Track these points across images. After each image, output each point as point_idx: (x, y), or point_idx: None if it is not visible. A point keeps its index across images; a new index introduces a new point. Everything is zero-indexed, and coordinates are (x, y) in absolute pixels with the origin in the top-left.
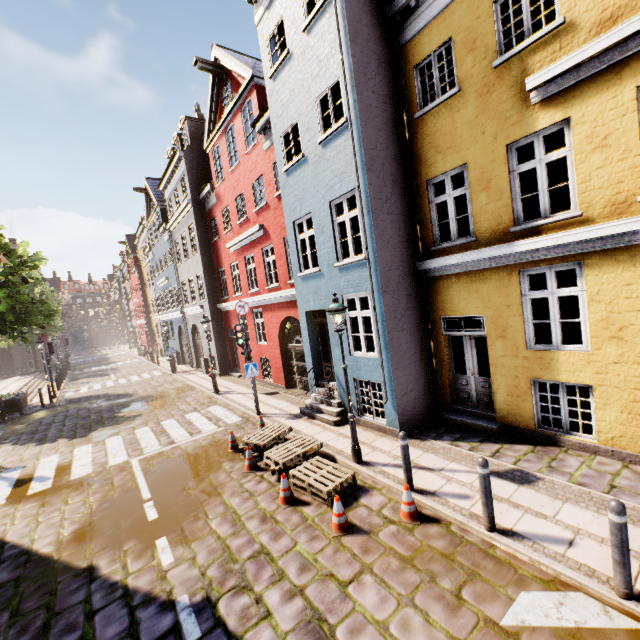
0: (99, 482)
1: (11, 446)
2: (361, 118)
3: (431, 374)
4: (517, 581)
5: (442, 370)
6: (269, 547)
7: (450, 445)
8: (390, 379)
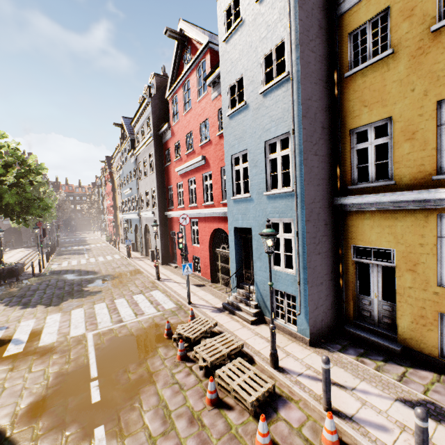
0: (59, 352)
1: (3, 306)
2: (301, 72)
3: (337, 291)
4: None
5: (348, 289)
6: None
7: (356, 361)
8: (305, 295)
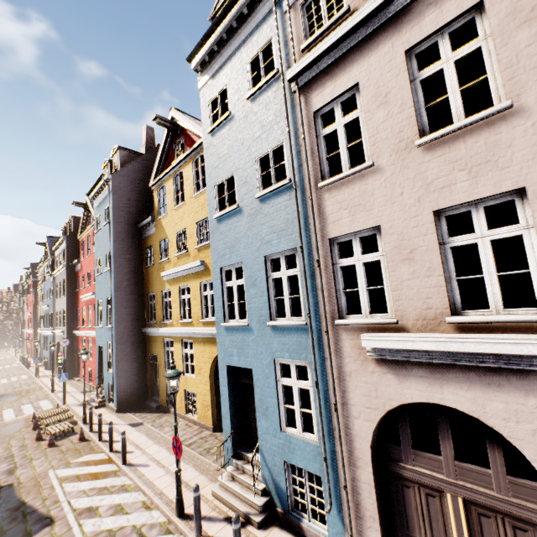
0: None
1: None
2: (115, 270)
3: (145, 381)
4: (90, 453)
5: (149, 379)
6: (16, 454)
7: (132, 414)
8: (116, 383)
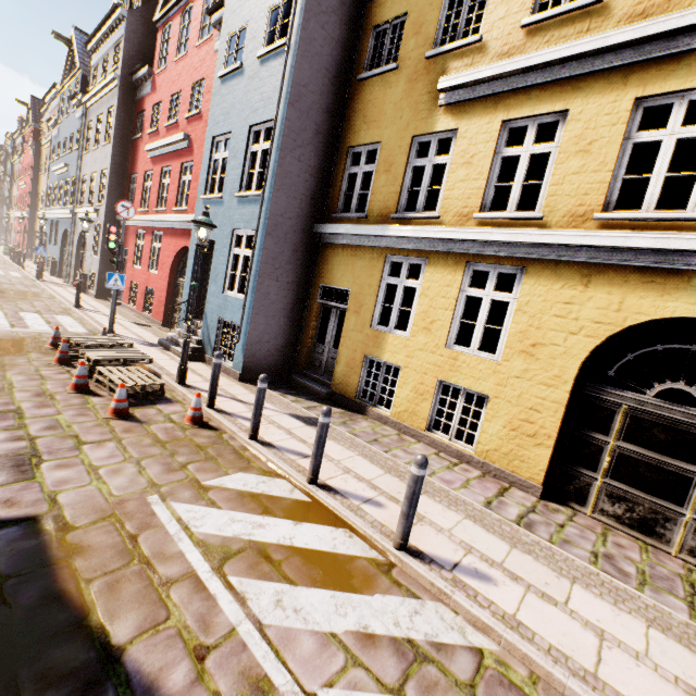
0: None
1: None
2: (300, 47)
3: (295, 336)
4: (243, 468)
5: (306, 335)
6: (26, 410)
7: (279, 395)
8: (248, 322)
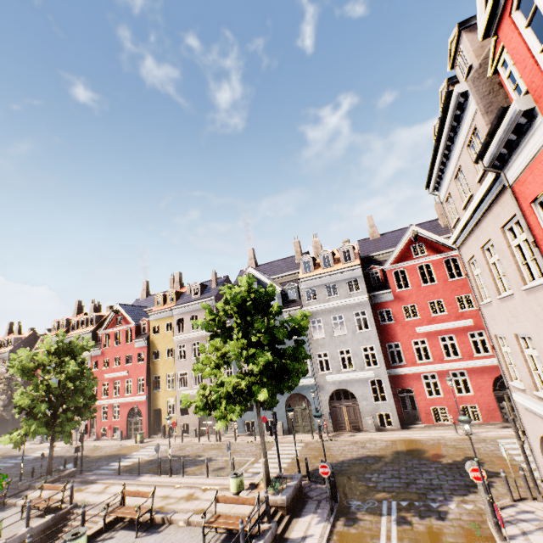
0: None
1: (469, 495)
2: None
3: None
4: None
5: None
6: None
7: None
8: None
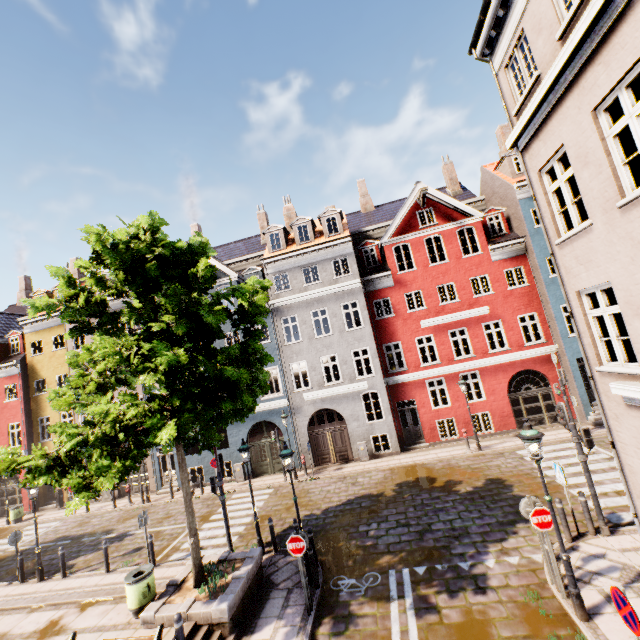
0: None
1: (508, 540)
2: None
3: None
4: None
5: None
6: None
7: None
8: None
